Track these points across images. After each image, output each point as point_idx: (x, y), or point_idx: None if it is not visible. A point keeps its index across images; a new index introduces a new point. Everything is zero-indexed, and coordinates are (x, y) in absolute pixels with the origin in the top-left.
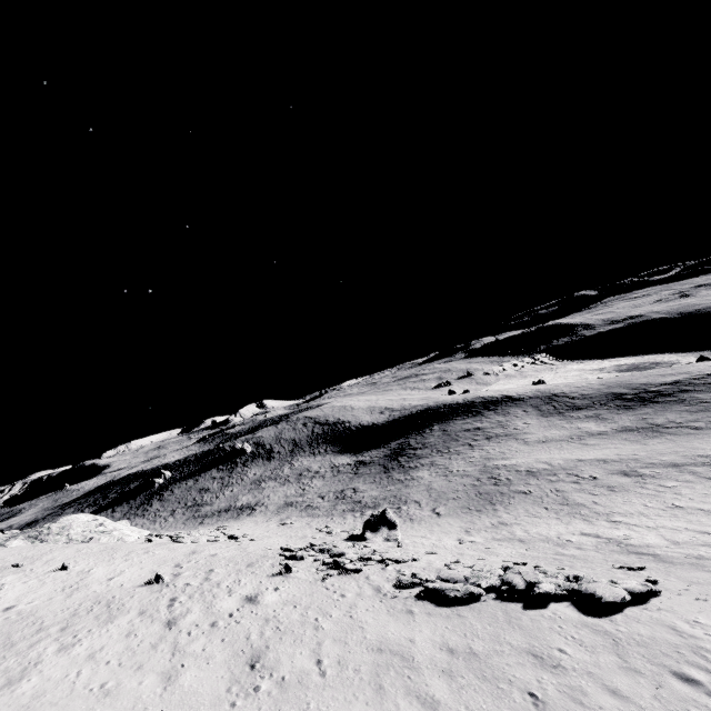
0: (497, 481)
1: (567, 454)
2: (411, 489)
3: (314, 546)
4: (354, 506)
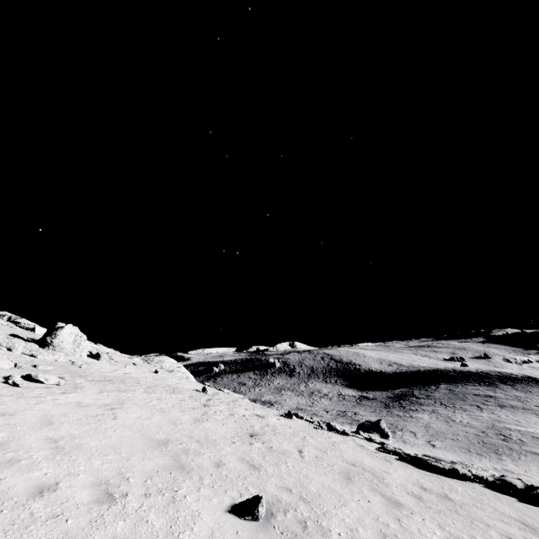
0: (506, 438)
1: None
2: (408, 422)
3: (313, 419)
4: (353, 421)
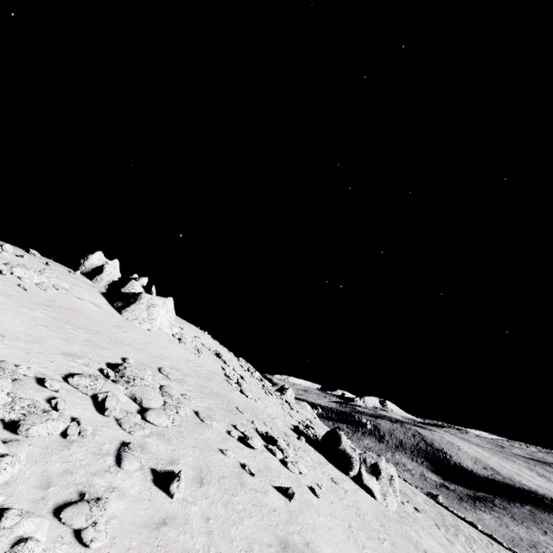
0: (533, 546)
1: None
2: (468, 512)
3: None
4: None
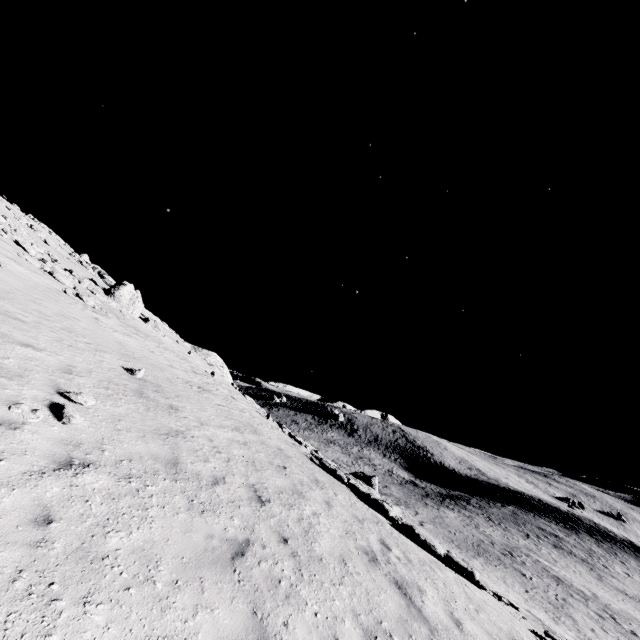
0: (508, 554)
1: (638, 615)
2: (425, 508)
3: None
4: None
